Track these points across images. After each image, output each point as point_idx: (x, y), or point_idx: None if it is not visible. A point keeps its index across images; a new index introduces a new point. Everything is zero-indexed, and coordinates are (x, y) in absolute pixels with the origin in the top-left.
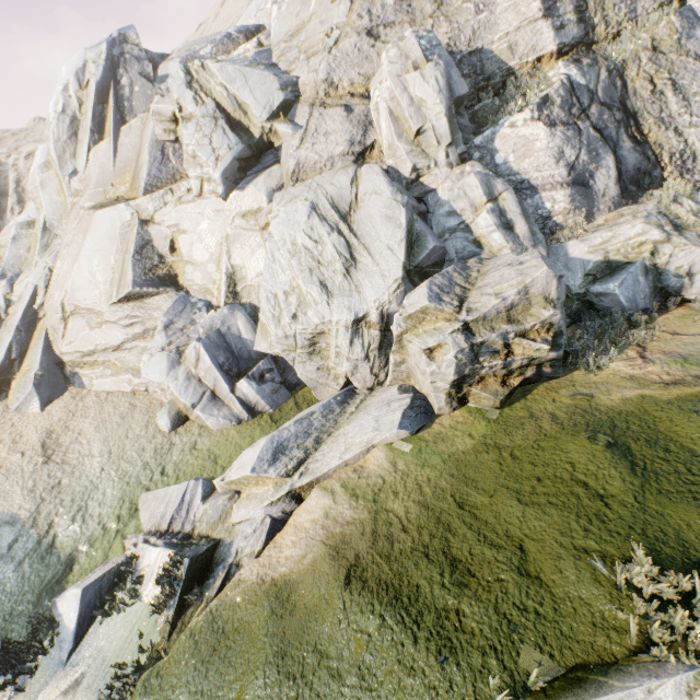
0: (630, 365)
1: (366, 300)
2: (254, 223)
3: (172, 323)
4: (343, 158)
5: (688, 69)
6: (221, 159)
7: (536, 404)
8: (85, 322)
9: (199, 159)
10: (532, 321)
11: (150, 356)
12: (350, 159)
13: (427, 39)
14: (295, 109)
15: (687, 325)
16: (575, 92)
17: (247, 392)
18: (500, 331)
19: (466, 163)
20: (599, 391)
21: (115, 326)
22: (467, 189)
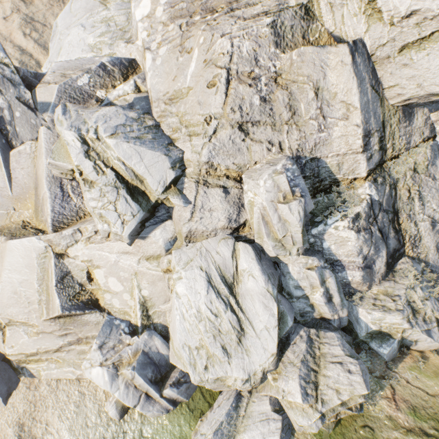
0: (389, 406)
1: (254, 363)
2: (156, 265)
3: (104, 343)
4: (224, 230)
5: (428, 185)
6: (126, 223)
7: (347, 431)
8: (22, 331)
9: (105, 218)
10: (352, 402)
11: (90, 365)
12: (228, 231)
13: (291, 171)
14: (183, 181)
15: (413, 376)
16: (373, 207)
17: (171, 394)
18: (337, 412)
19: (309, 256)
20: (376, 426)
21: (51, 335)
22: (309, 276)
